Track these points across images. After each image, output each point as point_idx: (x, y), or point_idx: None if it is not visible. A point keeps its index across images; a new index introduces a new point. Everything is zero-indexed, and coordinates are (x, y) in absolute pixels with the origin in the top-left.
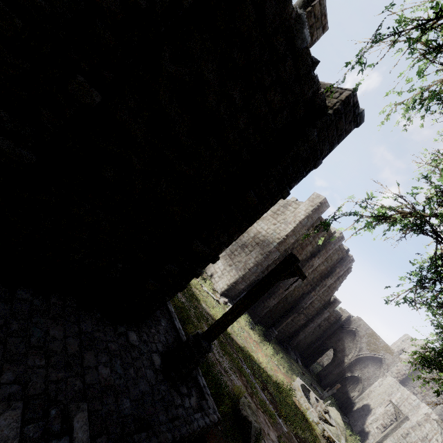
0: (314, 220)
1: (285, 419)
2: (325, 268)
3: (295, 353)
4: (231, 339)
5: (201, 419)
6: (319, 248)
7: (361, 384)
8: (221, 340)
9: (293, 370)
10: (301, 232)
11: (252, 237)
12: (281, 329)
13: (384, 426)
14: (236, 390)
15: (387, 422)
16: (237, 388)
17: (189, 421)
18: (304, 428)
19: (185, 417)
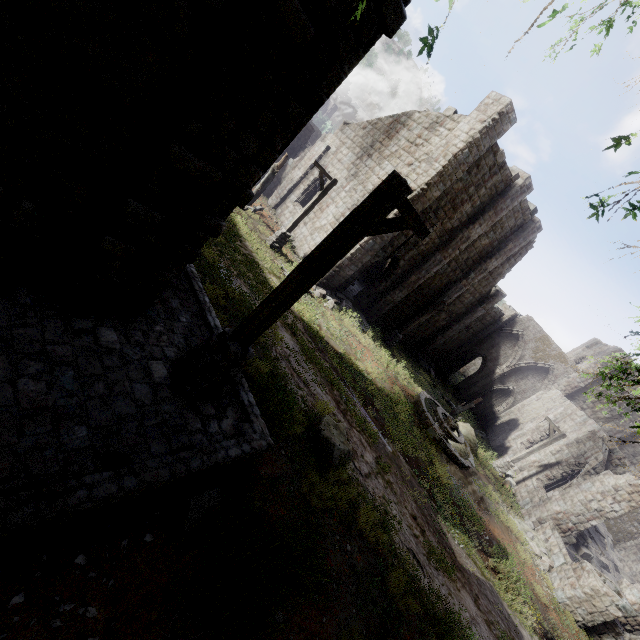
0: (482, 152)
1: (392, 438)
2: (490, 242)
3: (427, 362)
4: (324, 344)
5: (234, 448)
6: (484, 207)
7: (513, 398)
8: (306, 345)
9: (419, 382)
10: (455, 176)
11: (370, 190)
12: (410, 333)
13: (531, 441)
14: (318, 407)
15: (536, 438)
16: (321, 405)
17: (210, 452)
18: (419, 447)
19: (205, 445)
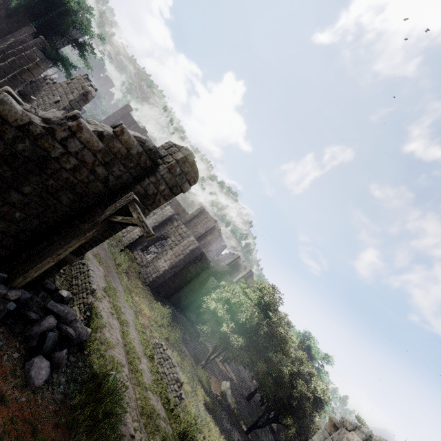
0: (125, 113)
1: None
2: None
3: None
4: None
5: None
6: None
7: None
8: None
9: None
10: (118, 117)
11: None
12: None
13: None
14: None
15: None
16: None
17: None
18: None
19: None
